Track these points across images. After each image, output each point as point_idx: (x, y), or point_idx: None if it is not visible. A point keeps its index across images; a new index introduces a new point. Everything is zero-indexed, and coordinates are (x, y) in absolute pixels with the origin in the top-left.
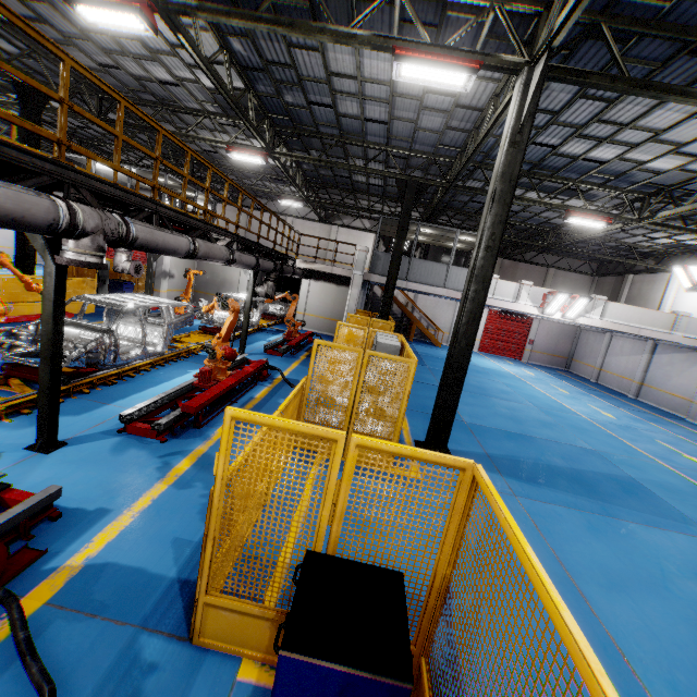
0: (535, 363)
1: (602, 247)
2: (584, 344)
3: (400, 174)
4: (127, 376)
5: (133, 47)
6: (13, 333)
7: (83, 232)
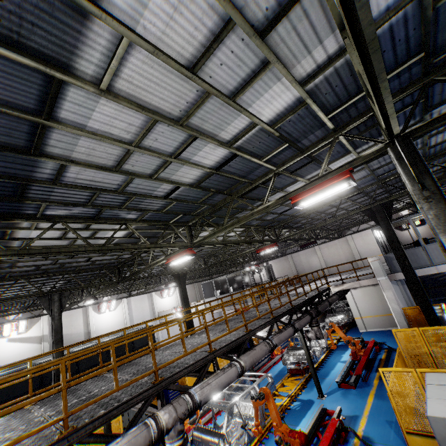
0: None
1: None
2: None
3: (362, 207)
4: None
5: None
6: None
7: (167, 429)
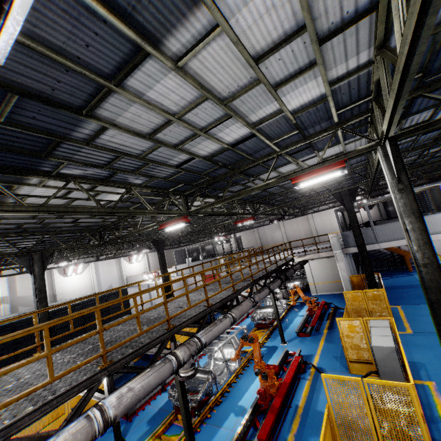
0: None
1: None
2: None
3: (333, 191)
4: (226, 391)
5: None
6: (173, 384)
7: (184, 363)
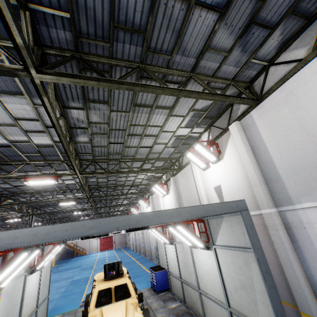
0: (117, 248)
1: None
2: (126, 237)
3: None
4: None
5: None
6: None
7: None
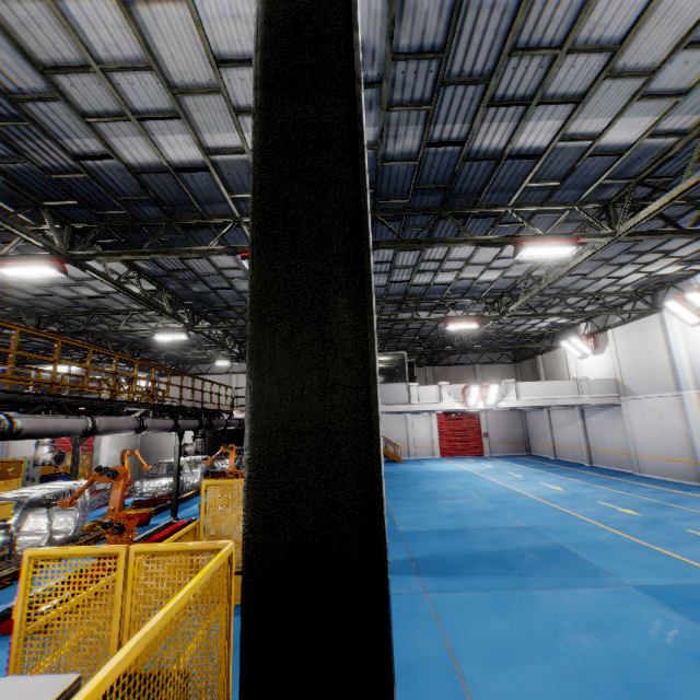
0: (497, 454)
1: (501, 339)
2: (532, 425)
3: None
4: None
5: (62, 280)
6: None
7: None
